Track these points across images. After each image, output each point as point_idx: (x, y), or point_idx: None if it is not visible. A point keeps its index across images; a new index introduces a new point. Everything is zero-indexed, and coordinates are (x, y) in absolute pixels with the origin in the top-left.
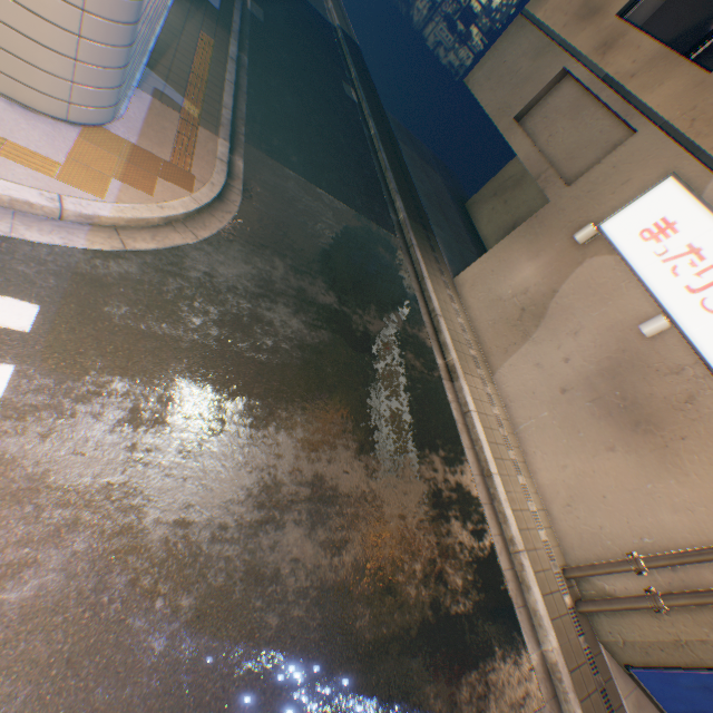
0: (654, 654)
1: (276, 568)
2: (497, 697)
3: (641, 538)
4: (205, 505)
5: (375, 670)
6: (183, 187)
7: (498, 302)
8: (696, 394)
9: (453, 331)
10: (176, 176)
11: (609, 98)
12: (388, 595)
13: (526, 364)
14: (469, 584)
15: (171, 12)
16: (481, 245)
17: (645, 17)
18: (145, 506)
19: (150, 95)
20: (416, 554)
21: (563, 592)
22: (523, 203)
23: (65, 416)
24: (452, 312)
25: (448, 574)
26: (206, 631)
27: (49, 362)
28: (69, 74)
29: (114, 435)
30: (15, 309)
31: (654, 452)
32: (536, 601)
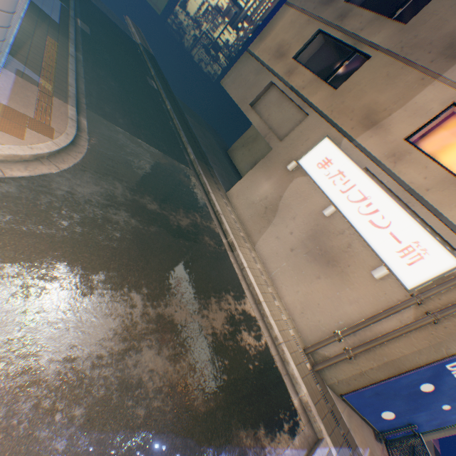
0: (352, 383)
1: (140, 378)
2: (280, 429)
3: (338, 322)
4: (85, 344)
5: (210, 429)
6: (46, 135)
7: (253, 204)
8: (351, 243)
9: (230, 222)
10: (40, 128)
11: (295, 98)
12: (212, 382)
13: (271, 238)
14: (257, 367)
15: (23, 21)
16: (239, 174)
17: (305, 61)
18: (40, 351)
19: (14, 73)
20: (225, 354)
21: (305, 361)
22: (259, 150)
23: None
24: (228, 212)
25: (244, 363)
26: (95, 428)
27: None
28: None
29: (9, 304)
30: None
31: (338, 275)
32: (293, 369)
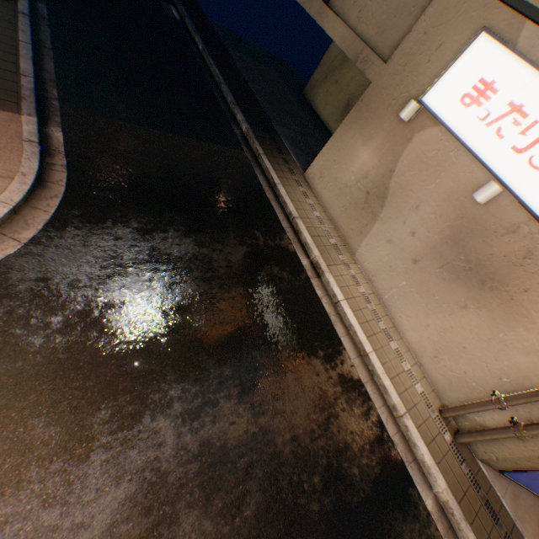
0: (522, 463)
1: None
2: None
3: (500, 378)
4: None
5: None
6: None
7: (345, 189)
8: (534, 249)
9: (312, 227)
10: None
11: None
12: (293, 525)
13: (379, 242)
14: (365, 467)
15: None
16: (325, 128)
17: None
18: None
19: None
20: (313, 467)
21: (443, 431)
22: (351, 80)
23: None
24: (308, 208)
25: (345, 469)
26: None
27: None
28: None
29: None
30: None
31: (502, 306)
32: (422, 454)
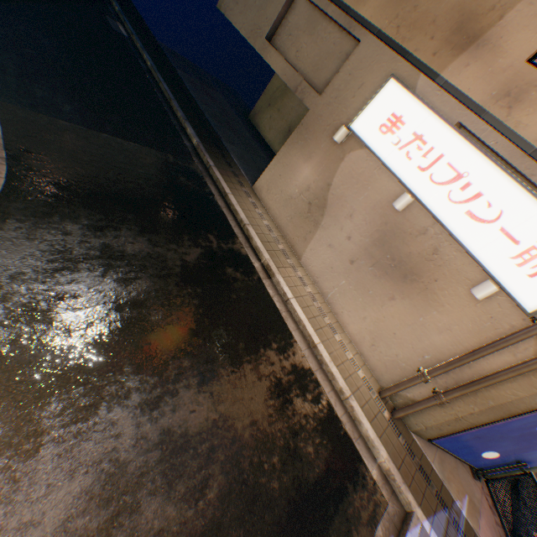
0: (445, 428)
1: None
2: (357, 524)
3: (423, 356)
4: None
5: None
6: None
7: (291, 200)
8: (439, 247)
9: (262, 234)
10: None
11: (335, 13)
12: (256, 503)
13: (322, 247)
14: (319, 446)
15: None
16: (270, 149)
17: None
18: None
19: None
20: (272, 448)
21: (382, 410)
22: (292, 109)
23: None
24: (258, 217)
25: (301, 448)
26: None
27: None
28: None
29: None
30: None
31: (420, 295)
32: (367, 430)
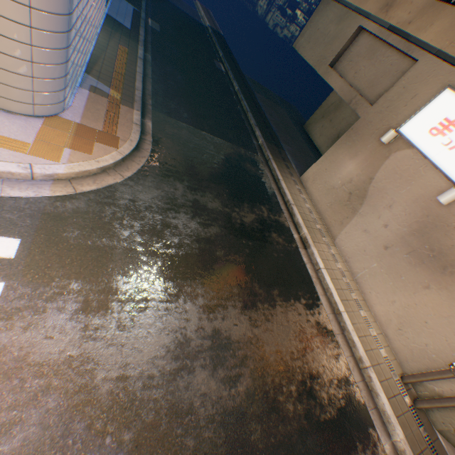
0: None
1: (190, 402)
2: None
3: None
4: (137, 362)
5: None
6: (111, 146)
7: (332, 190)
8: None
9: (303, 213)
10: (107, 139)
11: (395, 40)
12: (273, 412)
13: (357, 231)
14: (332, 396)
15: (99, 36)
16: (317, 151)
17: None
18: (95, 369)
19: (88, 90)
20: (290, 378)
21: (403, 394)
22: (342, 119)
23: (39, 312)
24: (301, 200)
25: (316, 390)
26: None
27: (27, 276)
28: (30, 86)
29: (72, 321)
30: (4, 243)
31: None
32: (383, 404)
